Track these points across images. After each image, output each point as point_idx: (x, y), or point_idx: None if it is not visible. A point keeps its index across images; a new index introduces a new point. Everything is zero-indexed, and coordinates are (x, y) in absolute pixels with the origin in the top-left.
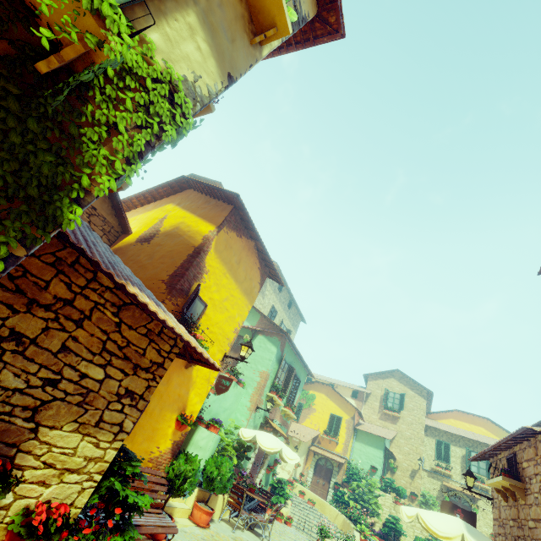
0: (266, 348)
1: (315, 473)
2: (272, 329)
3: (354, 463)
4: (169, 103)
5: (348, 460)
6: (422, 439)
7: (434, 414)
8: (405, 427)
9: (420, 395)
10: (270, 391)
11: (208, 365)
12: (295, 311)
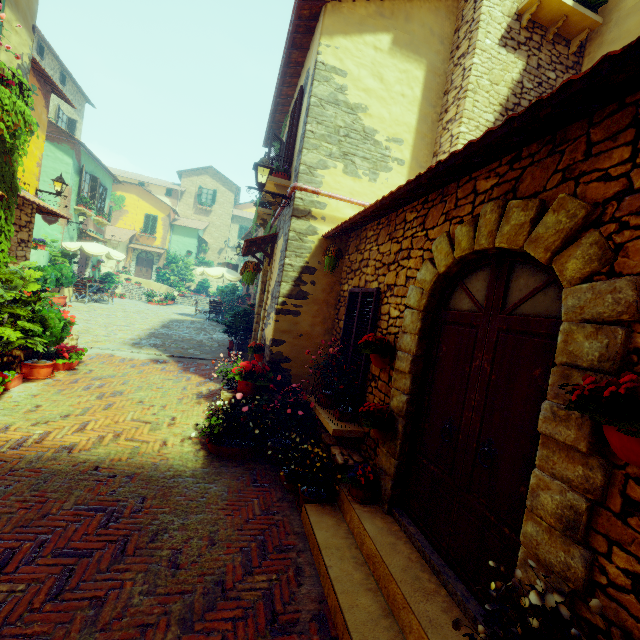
0: (57, 159)
1: (138, 265)
2: (57, 133)
3: (173, 252)
4: (19, 92)
5: (167, 250)
6: (229, 227)
7: (241, 205)
8: (216, 218)
9: (230, 190)
10: (78, 205)
11: (59, 216)
12: (74, 89)
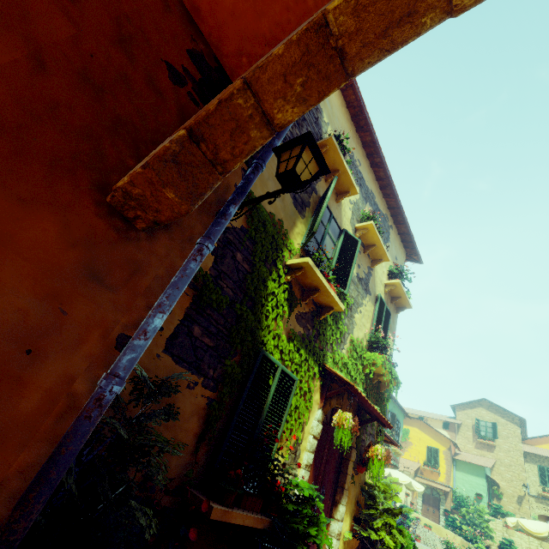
0: None
1: (424, 502)
2: None
3: (459, 491)
4: None
5: (452, 488)
6: (522, 466)
7: (531, 439)
8: (502, 454)
9: (512, 422)
10: None
11: (392, 443)
12: None
